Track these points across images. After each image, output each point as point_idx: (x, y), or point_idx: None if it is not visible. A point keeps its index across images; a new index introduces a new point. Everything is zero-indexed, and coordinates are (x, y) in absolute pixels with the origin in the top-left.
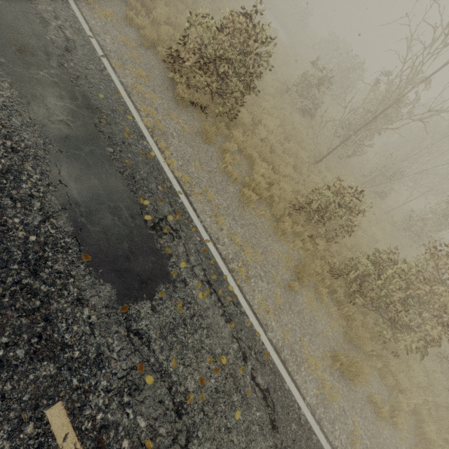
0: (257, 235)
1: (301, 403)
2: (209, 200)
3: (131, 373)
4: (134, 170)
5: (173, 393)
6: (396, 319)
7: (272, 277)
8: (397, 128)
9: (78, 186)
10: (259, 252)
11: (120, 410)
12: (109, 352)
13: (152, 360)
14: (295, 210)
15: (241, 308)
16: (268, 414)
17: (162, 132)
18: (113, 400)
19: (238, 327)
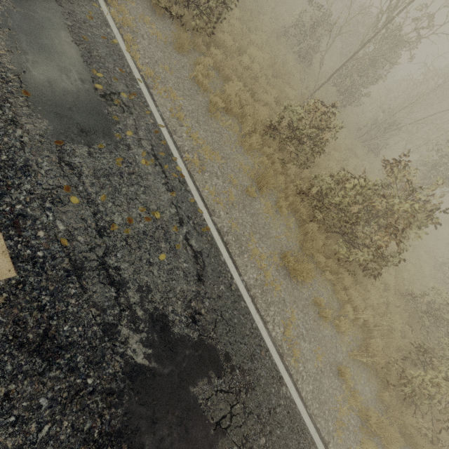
0: (220, 142)
1: (235, 275)
2: (172, 98)
3: (57, 190)
4: (92, 47)
5: (98, 218)
6: None
7: (230, 179)
8: (384, 55)
9: (27, 39)
10: (220, 156)
11: (40, 210)
12: (37, 168)
13: (81, 188)
14: (268, 135)
15: (187, 187)
16: (196, 269)
17: (131, 31)
18: (34, 201)
19: (179, 198)
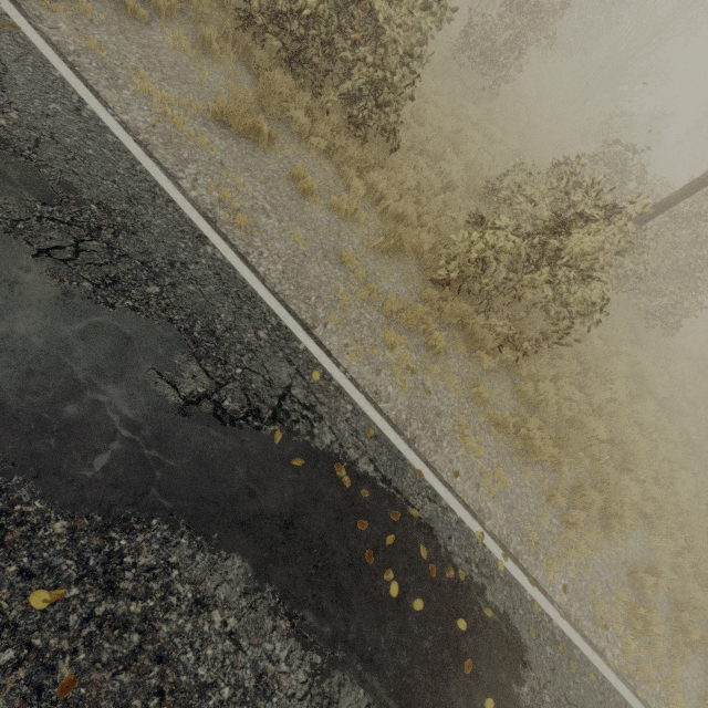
0: None
1: (92, 102)
2: None
3: None
4: None
5: None
6: (401, 134)
7: None
8: None
9: None
10: None
11: None
12: None
13: None
14: None
15: None
16: None
17: None
18: None
19: None
